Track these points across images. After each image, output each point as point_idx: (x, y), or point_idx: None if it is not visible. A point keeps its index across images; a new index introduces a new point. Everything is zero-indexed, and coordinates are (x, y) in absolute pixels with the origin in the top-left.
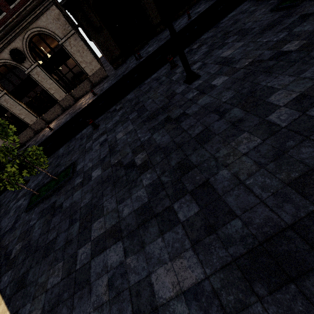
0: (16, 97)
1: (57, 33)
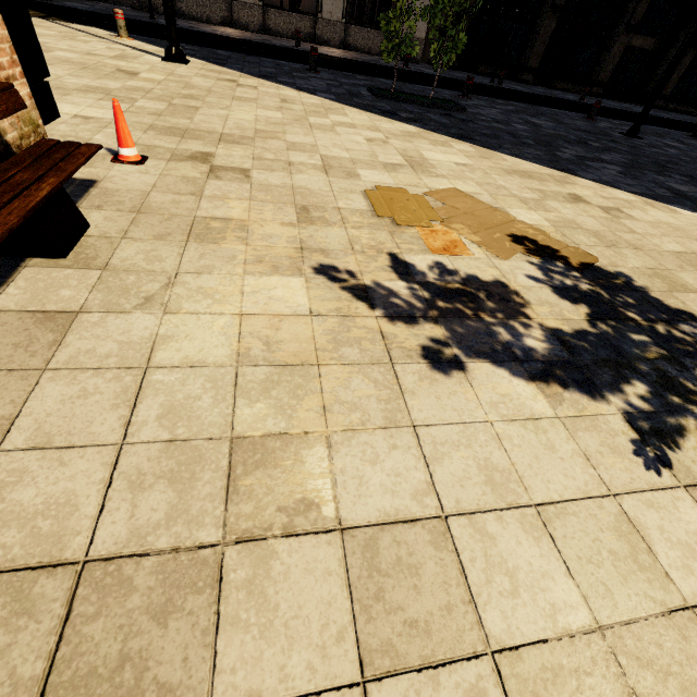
0: None
1: None
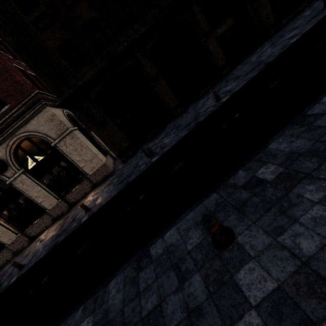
0: None
1: (50, 134)
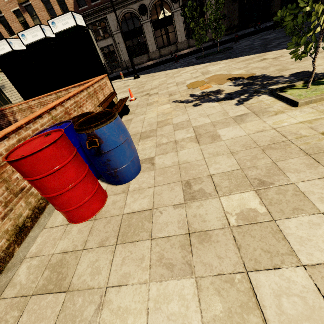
0: (154, 28)
1: None
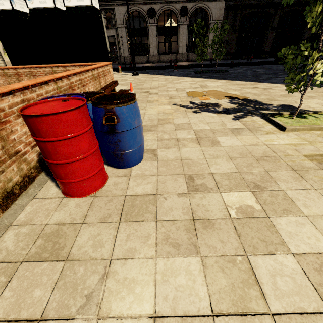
0: (158, 33)
1: (213, 16)
